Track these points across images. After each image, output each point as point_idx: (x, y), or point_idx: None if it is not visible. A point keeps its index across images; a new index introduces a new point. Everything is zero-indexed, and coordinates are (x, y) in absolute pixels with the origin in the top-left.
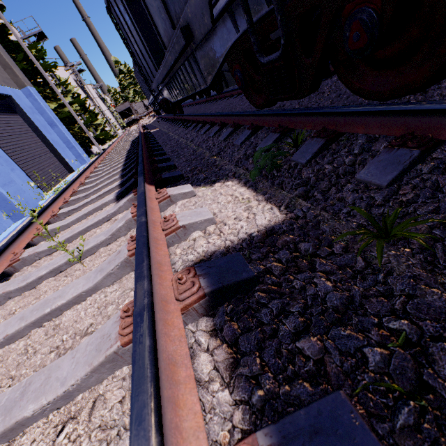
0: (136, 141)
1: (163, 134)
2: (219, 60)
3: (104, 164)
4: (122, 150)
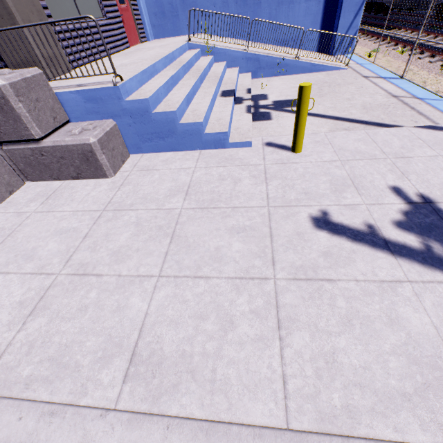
0: None
1: None
2: (437, 4)
3: None
4: None
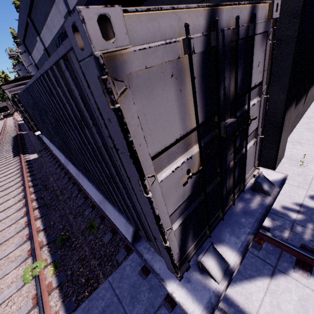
0: (16, 139)
1: (28, 137)
2: None
3: (2, 148)
4: (8, 142)
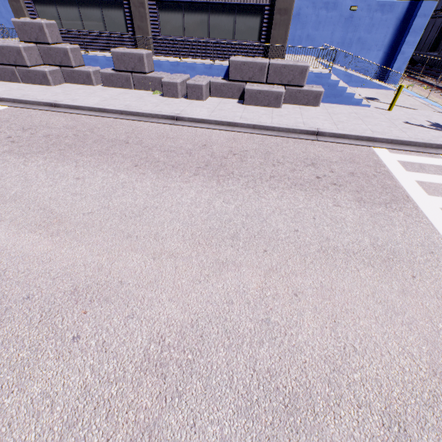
0: None
1: None
2: None
3: None
4: None
